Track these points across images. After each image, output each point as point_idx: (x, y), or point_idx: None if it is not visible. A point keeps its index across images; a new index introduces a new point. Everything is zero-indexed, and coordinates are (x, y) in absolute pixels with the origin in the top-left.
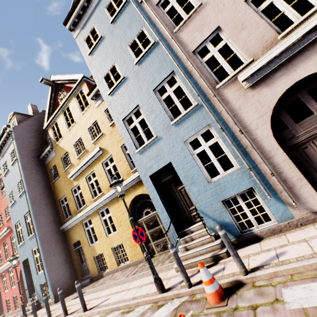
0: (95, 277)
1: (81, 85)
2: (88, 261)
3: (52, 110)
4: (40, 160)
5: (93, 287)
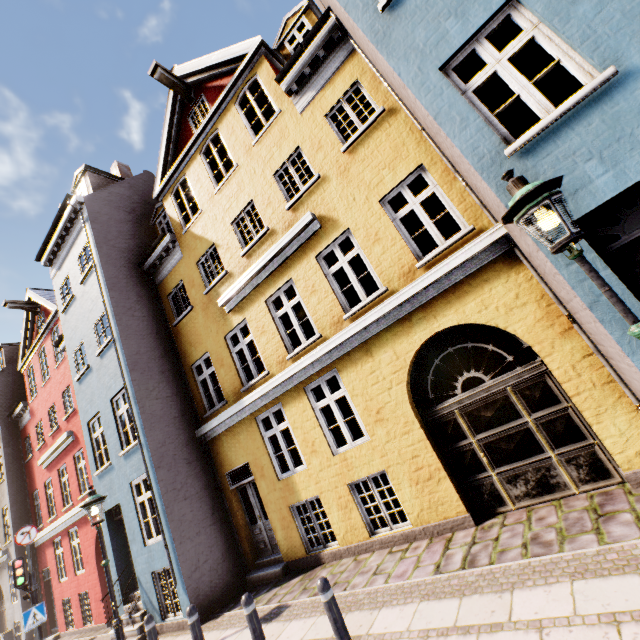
0: (295, 562)
1: (253, 69)
2: (275, 518)
3: (173, 152)
4: (145, 272)
5: (311, 593)
